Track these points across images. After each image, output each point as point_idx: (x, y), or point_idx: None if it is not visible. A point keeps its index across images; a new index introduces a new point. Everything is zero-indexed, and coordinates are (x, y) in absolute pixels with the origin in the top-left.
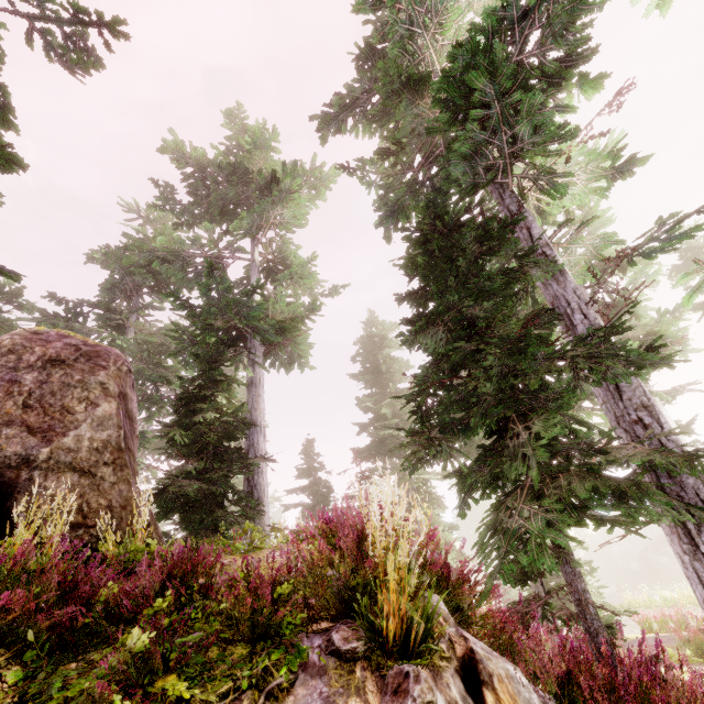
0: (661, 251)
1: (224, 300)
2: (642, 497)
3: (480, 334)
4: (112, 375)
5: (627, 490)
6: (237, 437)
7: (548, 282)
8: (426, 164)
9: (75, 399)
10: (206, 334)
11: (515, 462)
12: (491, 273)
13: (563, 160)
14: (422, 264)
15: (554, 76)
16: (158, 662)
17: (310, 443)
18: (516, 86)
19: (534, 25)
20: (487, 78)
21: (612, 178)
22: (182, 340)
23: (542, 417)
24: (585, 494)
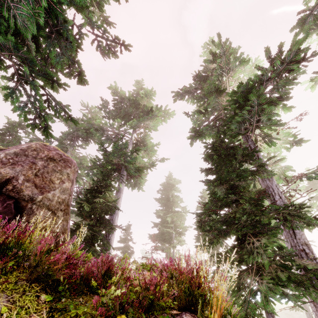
0: (314, 178)
1: (121, 152)
2: (309, 287)
3: (236, 194)
4: (72, 171)
5: (305, 280)
6: (108, 213)
7: (264, 179)
8: (214, 120)
9: (56, 177)
10: (107, 164)
11: (252, 255)
12: (247, 169)
13: (274, 133)
14: (214, 158)
15: (274, 102)
16: (117, 307)
17: (129, 226)
18: (265, 103)
19: (270, 84)
20: (256, 97)
21: (292, 144)
22: (96, 164)
23: (266, 237)
24: (285, 278)
